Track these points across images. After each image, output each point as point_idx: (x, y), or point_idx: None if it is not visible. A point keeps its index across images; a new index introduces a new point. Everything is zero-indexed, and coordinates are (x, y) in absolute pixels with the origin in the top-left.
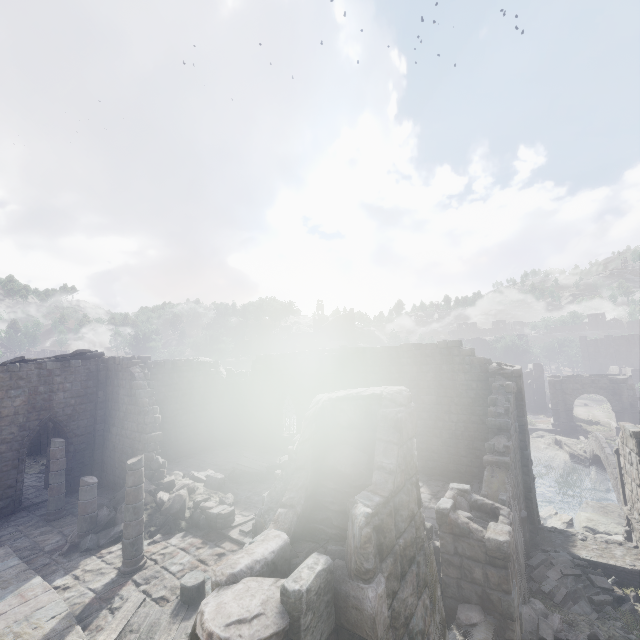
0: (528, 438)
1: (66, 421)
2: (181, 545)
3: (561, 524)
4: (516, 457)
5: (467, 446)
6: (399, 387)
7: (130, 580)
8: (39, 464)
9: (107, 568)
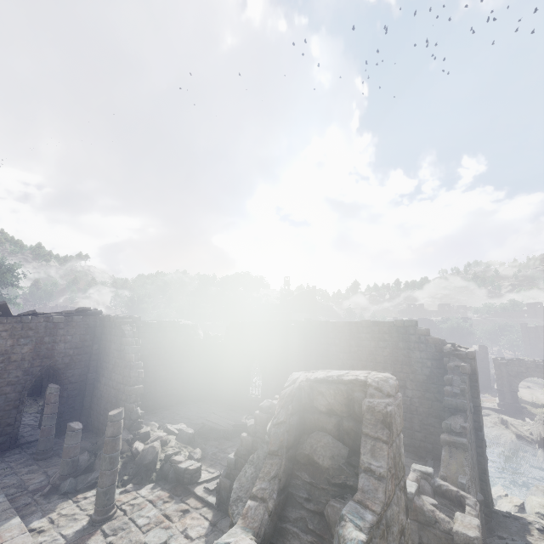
0: (482, 419)
1: (64, 369)
2: (149, 497)
3: (512, 507)
4: (471, 438)
5: (421, 421)
6: (384, 374)
7: (99, 529)
8: (38, 404)
9: (80, 514)
